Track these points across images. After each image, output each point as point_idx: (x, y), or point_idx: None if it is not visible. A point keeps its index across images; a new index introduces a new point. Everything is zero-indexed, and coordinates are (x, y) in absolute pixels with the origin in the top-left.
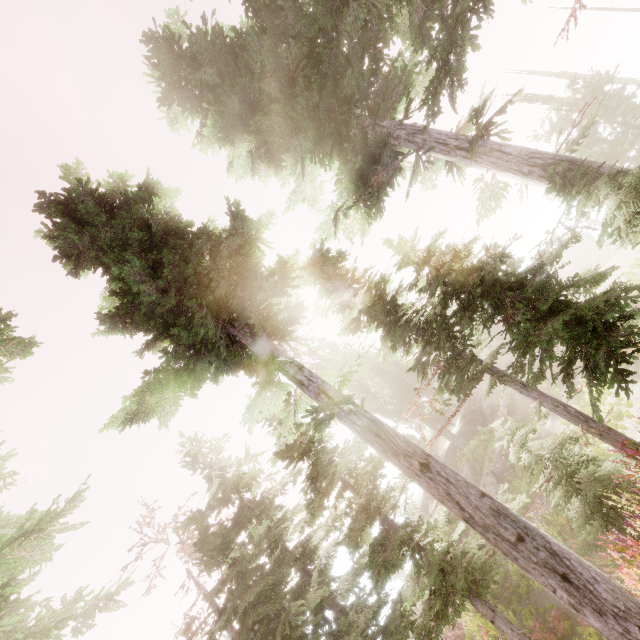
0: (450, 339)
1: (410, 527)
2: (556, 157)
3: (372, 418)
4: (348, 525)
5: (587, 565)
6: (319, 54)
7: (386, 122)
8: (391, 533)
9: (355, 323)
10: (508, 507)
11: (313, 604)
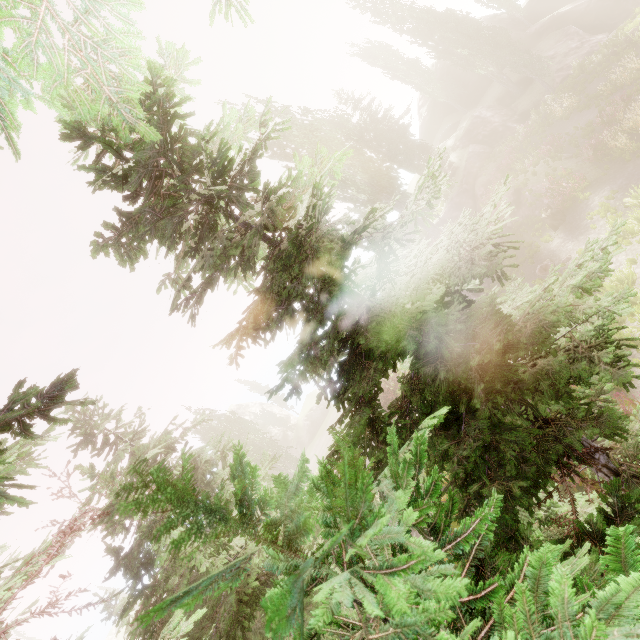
0: None
1: None
2: None
3: None
4: None
5: None
6: None
7: None
8: None
9: (251, 325)
10: None
11: (253, 637)
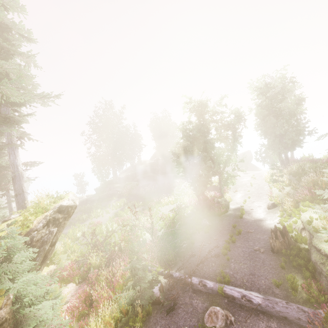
0: (6, 177)
1: None
2: (15, 171)
3: None
4: None
5: None
6: (3, 49)
7: (3, 108)
8: None
9: None
10: None
11: None
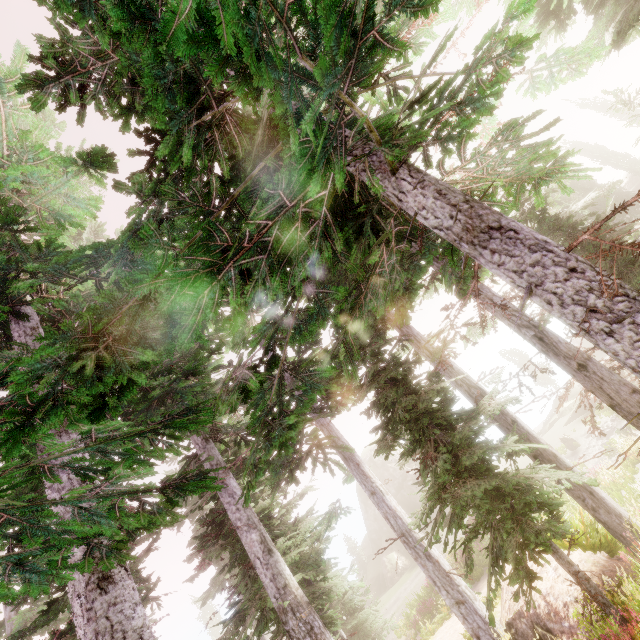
0: None
1: None
2: None
3: None
4: None
5: None
6: None
7: None
8: None
9: None
10: None
11: None
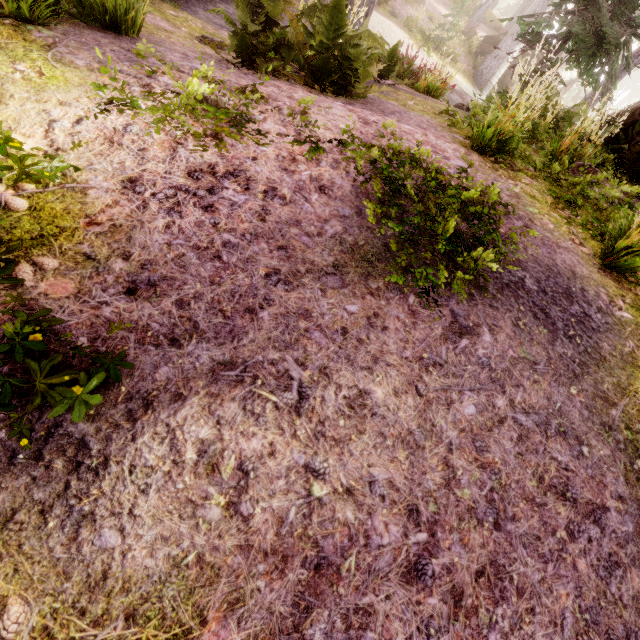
0: None
1: None
2: None
3: None
4: None
5: None
6: None
7: None
8: None
9: None
10: None
11: None
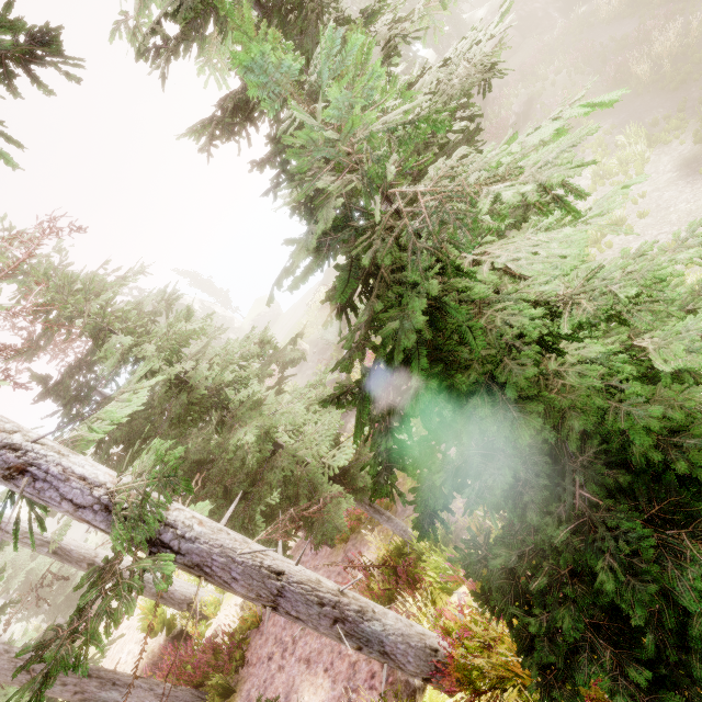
0: None
1: (291, 447)
2: None
3: (193, 561)
4: (216, 449)
5: (412, 647)
6: None
7: None
8: (265, 463)
9: (228, 115)
10: (365, 608)
11: (193, 457)
